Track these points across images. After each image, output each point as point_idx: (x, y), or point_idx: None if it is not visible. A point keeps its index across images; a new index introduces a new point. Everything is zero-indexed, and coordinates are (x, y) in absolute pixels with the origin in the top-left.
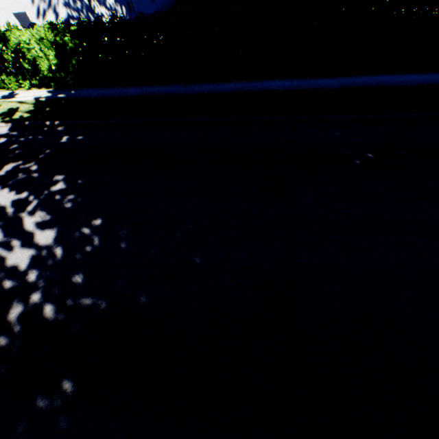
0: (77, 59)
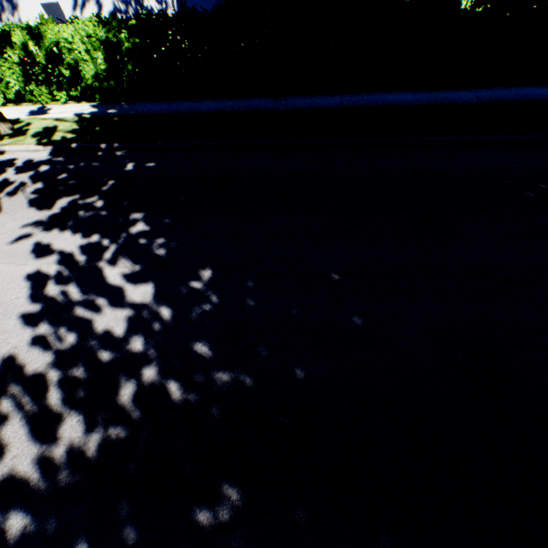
0: (133, 63)
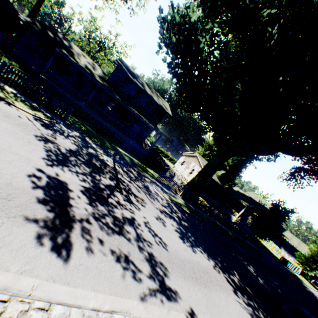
0: None
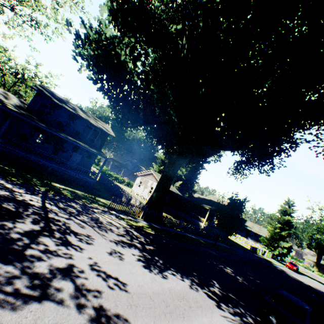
0: None
